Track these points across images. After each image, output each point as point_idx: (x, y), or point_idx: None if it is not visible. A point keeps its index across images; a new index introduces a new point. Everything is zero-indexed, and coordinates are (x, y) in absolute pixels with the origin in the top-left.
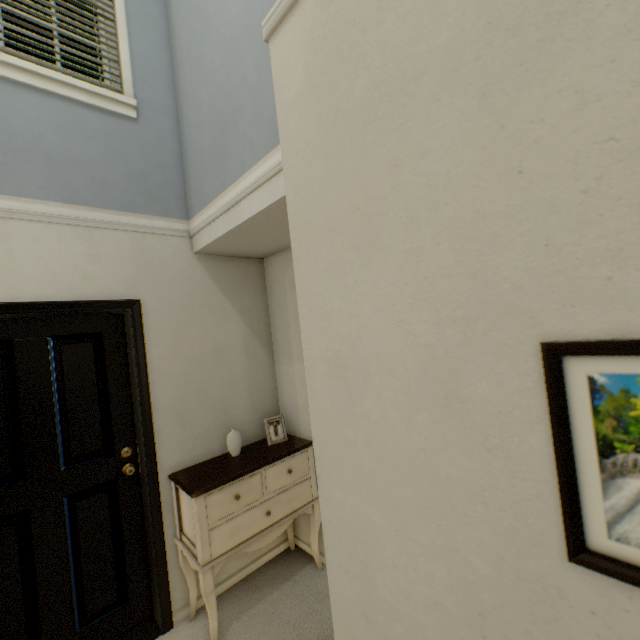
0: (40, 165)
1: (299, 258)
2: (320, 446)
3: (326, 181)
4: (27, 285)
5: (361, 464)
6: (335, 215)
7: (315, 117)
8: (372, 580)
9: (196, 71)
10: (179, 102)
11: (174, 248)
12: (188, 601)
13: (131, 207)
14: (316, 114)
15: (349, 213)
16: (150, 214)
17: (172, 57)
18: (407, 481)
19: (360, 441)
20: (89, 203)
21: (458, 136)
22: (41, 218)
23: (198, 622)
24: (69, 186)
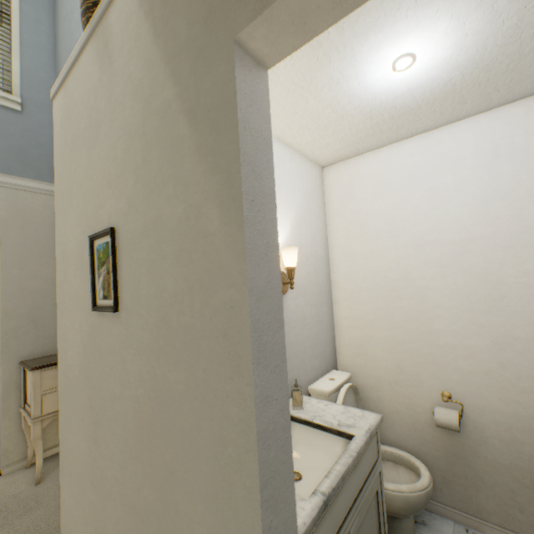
0: None
1: (57, 207)
2: (59, 299)
3: (64, 172)
4: None
5: (67, 302)
6: (65, 188)
7: (62, 143)
8: (68, 356)
9: None
10: None
11: (43, 202)
12: (27, 456)
13: (9, 171)
14: (63, 141)
15: (68, 187)
16: (25, 177)
17: (57, 72)
18: (75, 303)
19: (67, 291)
20: None
21: (85, 162)
22: None
23: (32, 469)
24: None
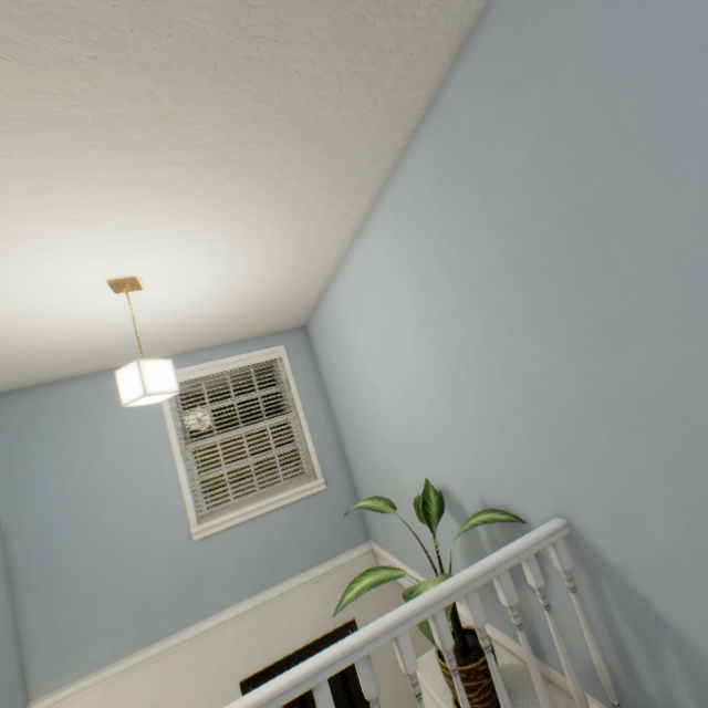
0: (288, 554)
1: None
2: None
3: None
4: (298, 636)
5: None
6: None
7: None
8: None
9: (355, 456)
10: (346, 456)
11: (365, 567)
12: None
13: (335, 552)
14: None
15: None
16: (347, 550)
17: (335, 423)
18: None
19: None
20: (314, 563)
21: None
22: (295, 589)
23: None
24: (303, 558)
